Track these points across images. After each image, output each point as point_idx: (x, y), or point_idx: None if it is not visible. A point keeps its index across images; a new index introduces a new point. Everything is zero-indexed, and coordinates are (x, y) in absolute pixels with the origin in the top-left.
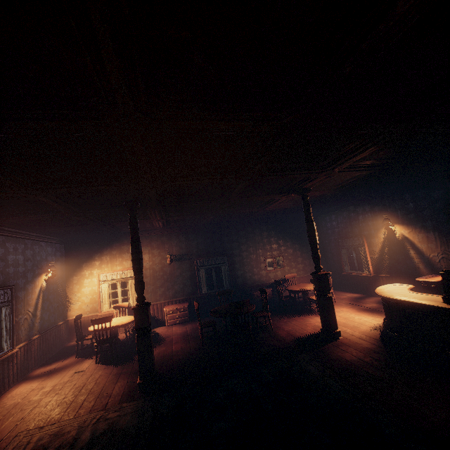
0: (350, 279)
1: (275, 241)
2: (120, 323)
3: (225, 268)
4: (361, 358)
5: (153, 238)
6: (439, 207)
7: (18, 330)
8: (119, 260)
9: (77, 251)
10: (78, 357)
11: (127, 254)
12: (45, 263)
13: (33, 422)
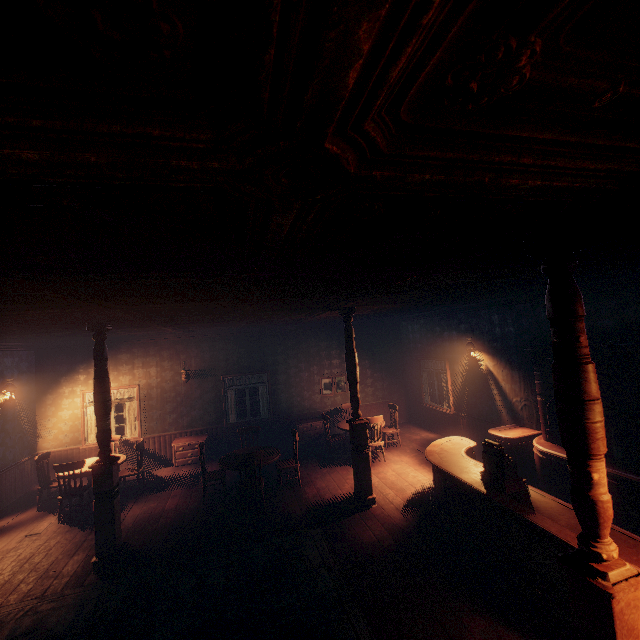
0: (429, 413)
1: (337, 355)
2: None
3: (264, 389)
4: (379, 541)
5: (164, 345)
6: (527, 340)
7: None
8: (113, 374)
9: (54, 360)
10: (40, 510)
11: (126, 367)
12: None
13: None
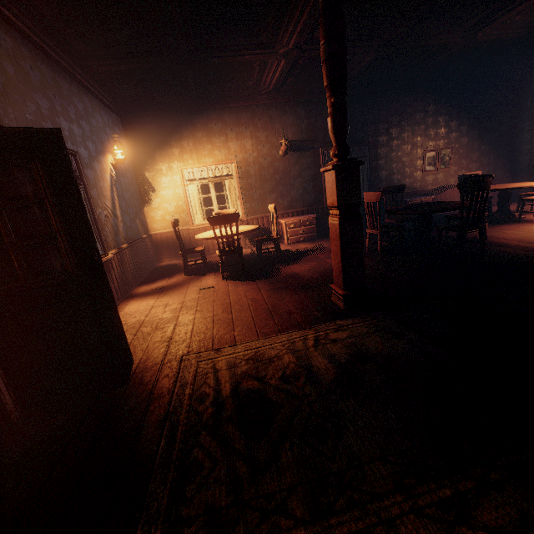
0: None
1: (444, 122)
2: (242, 230)
3: (364, 165)
4: None
5: (256, 110)
6: None
7: (102, 231)
8: (207, 148)
9: (142, 130)
10: (187, 275)
11: (219, 139)
12: (105, 137)
13: (192, 343)
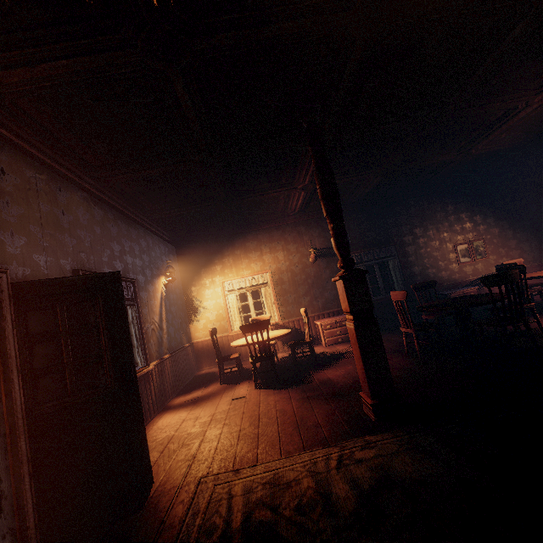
0: None
1: (467, 218)
2: (274, 335)
3: (394, 263)
4: None
5: (286, 228)
6: None
7: (148, 343)
8: (245, 262)
9: (192, 254)
10: (222, 384)
11: (254, 254)
12: (160, 263)
13: (214, 462)
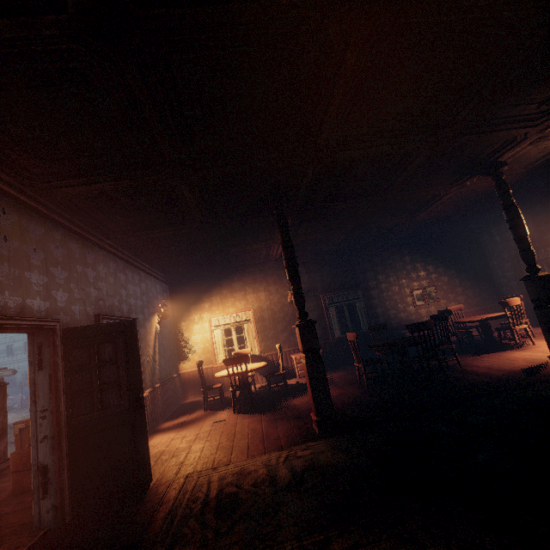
0: None
1: (422, 267)
2: (252, 368)
3: (360, 304)
4: None
5: (268, 271)
6: None
7: (143, 373)
8: (230, 301)
9: (183, 292)
10: (206, 410)
11: (239, 293)
12: (156, 302)
13: (198, 465)
